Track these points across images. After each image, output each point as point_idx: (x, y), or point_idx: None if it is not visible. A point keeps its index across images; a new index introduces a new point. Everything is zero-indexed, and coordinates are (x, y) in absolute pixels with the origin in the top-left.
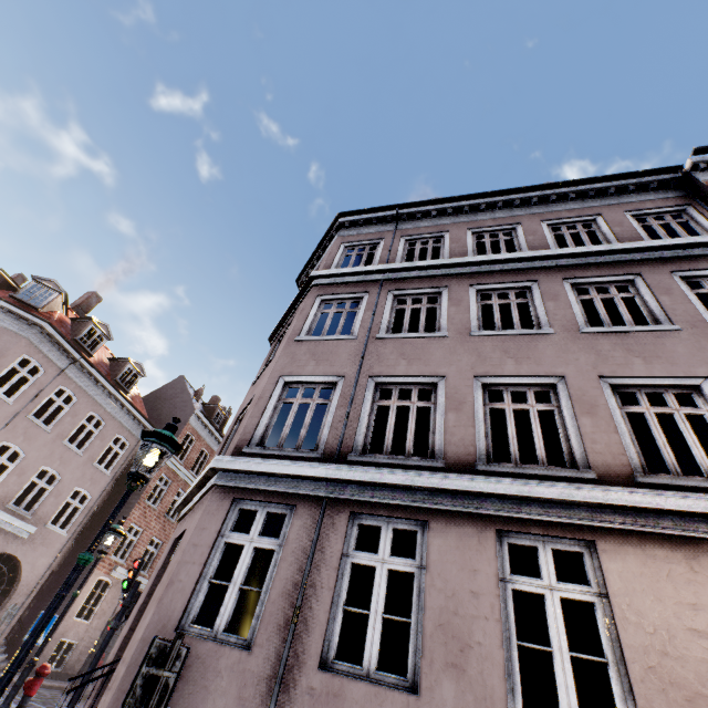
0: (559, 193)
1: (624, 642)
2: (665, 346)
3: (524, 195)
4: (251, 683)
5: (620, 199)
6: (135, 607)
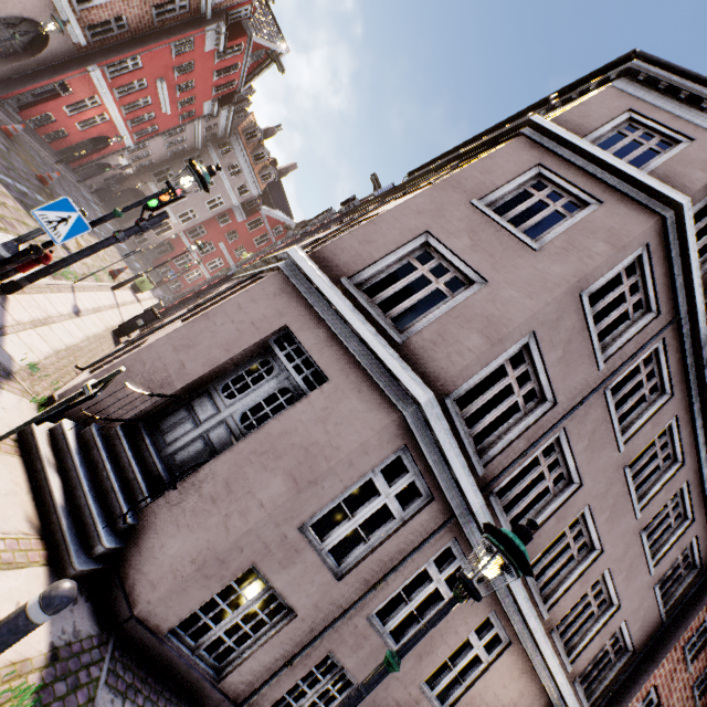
0: None
1: (476, 684)
2: (637, 577)
3: None
4: (328, 601)
5: None
6: (198, 330)
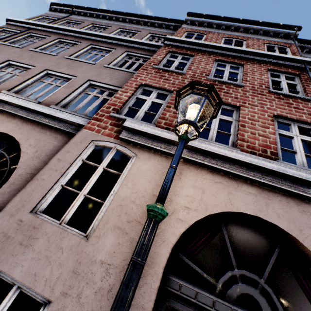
0: (137, 19)
1: None
2: (81, 67)
3: (125, 17)
4: None
5: (155, 29)
6: None
